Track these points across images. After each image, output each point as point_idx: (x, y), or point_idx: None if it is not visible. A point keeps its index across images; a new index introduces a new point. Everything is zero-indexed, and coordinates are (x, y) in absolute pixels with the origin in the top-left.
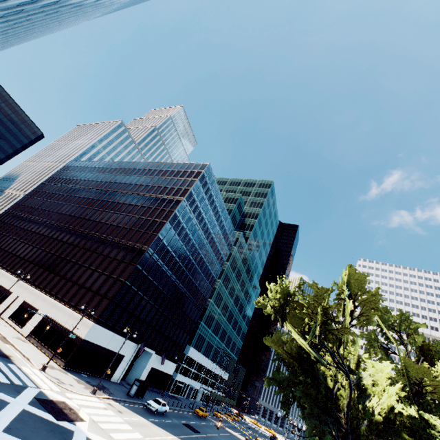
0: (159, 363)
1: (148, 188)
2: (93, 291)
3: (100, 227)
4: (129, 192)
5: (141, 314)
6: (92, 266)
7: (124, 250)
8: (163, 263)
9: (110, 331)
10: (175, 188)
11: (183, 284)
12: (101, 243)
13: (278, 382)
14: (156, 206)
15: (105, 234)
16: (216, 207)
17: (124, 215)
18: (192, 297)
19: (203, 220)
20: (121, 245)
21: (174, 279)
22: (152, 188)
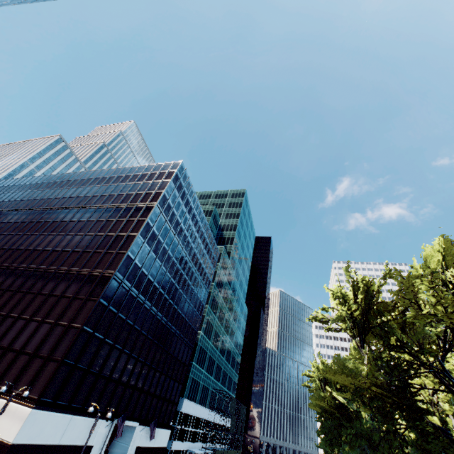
0: (147, 436)
1: (104, 198)
2: (29, 354)
3: (36, 256)
4: (78, 207)
5: (113, 372)
6: (25, 314)
7: (76, 282)
8: (138, 292)
9: (63, 414)
10: (142, 193)
11: (167, 318)
12: (38, 277)
13: (366, 438)
14: (119, 218)
15: (45, 265)
16: (195, 215)
17: (73, 235)
18: (179, 332)
19: (182, 231)
20: (71, 275)
21: (155, 312)
22: (111, 197)
